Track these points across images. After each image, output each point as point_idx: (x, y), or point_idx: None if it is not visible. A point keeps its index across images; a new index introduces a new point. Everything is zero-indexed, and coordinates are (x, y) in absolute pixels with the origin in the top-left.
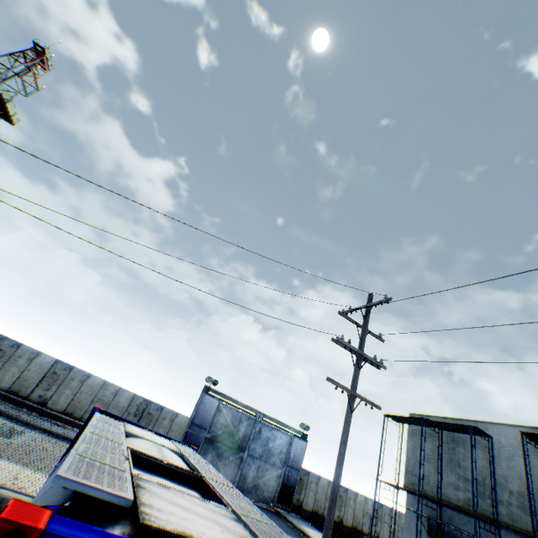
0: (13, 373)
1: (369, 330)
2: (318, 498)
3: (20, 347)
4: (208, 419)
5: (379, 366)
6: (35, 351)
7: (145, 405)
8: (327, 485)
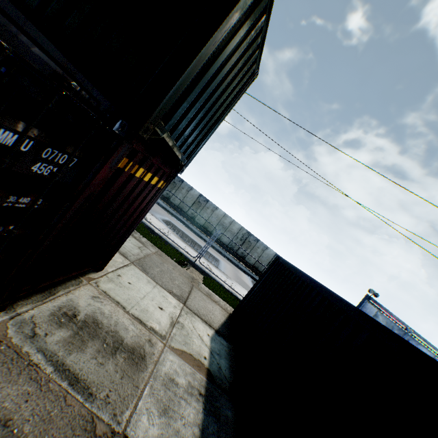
0: (254, 256)
1: None
2: None
3: (257, 241)
4: None
5: None
6: (265, 246)
7: None
8: None
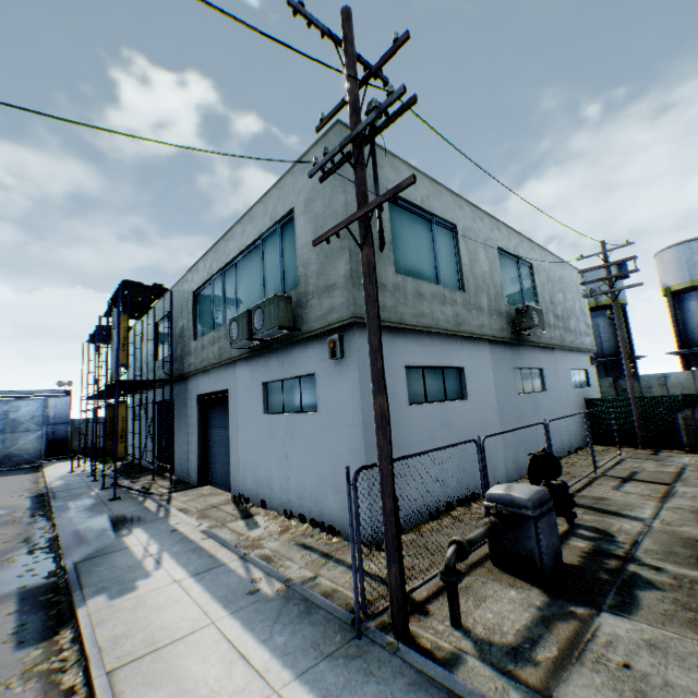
0: None
1: None
2: None
3: None
4: None
5: None
6: None
7: None
8: None
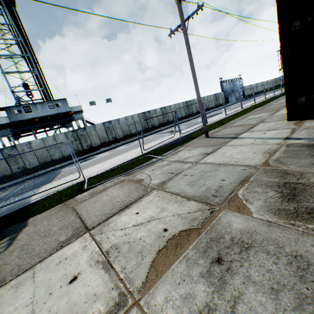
0: (194, 108)
1: None
2: (247, 92)
3: (190, 101)
4: (226, 89)
5: None
6: (193, 100)
7: (215, 96)
8: (247, 87)
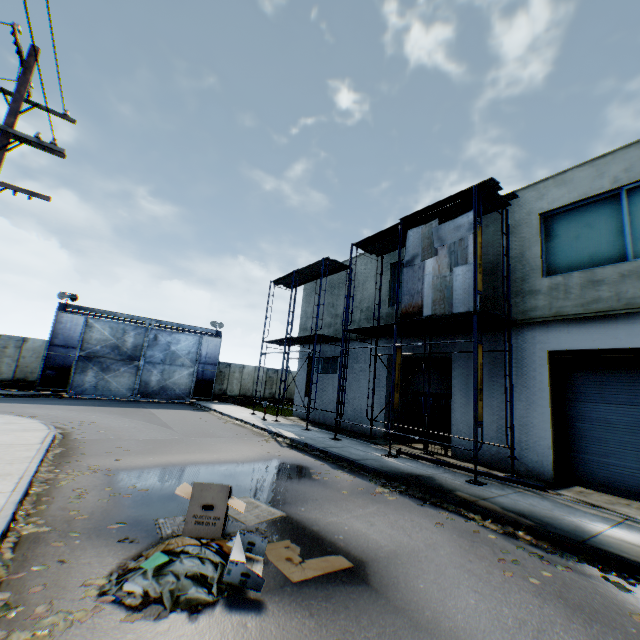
0: None
1: (38, 104)
2: (244, 385)
3: None
4: (76, 337)
5: (50, 148)
6: None
7: None
8: (254, 372)
